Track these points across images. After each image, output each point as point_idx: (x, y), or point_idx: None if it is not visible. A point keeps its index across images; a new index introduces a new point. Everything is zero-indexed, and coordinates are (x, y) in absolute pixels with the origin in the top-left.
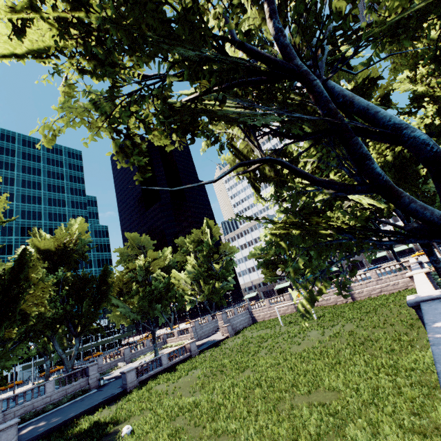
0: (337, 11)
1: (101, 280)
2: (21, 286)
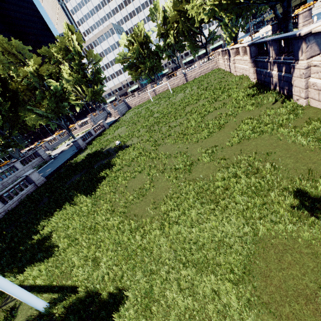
0: None
1: (2, 88)
2: None
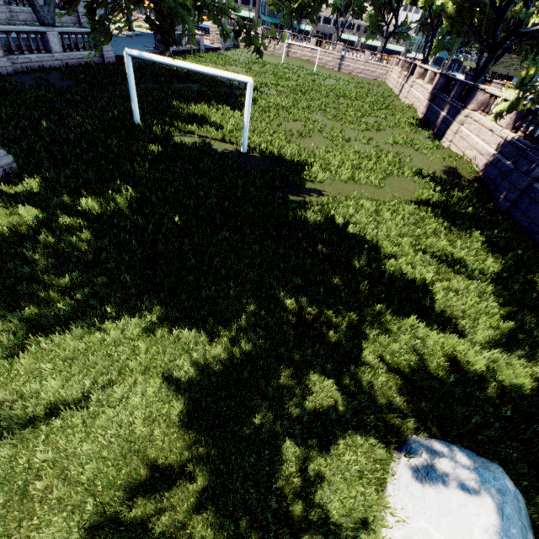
0: None
1: None
2: None
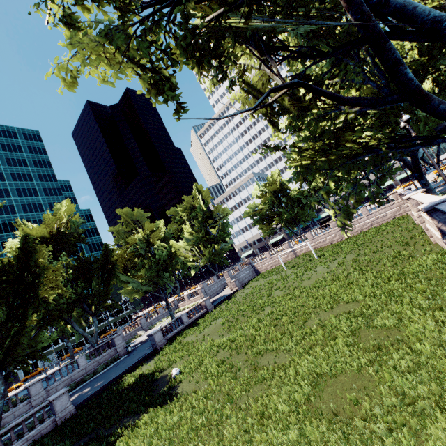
0: None
1: (104, 260)
2: (34, 272)
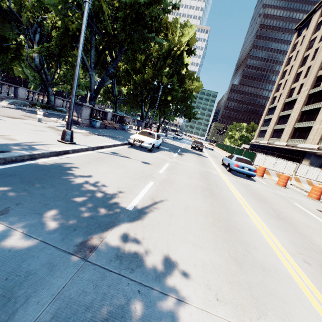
0: (117, 74)
1: (17, 48)
2: (9, 46)
